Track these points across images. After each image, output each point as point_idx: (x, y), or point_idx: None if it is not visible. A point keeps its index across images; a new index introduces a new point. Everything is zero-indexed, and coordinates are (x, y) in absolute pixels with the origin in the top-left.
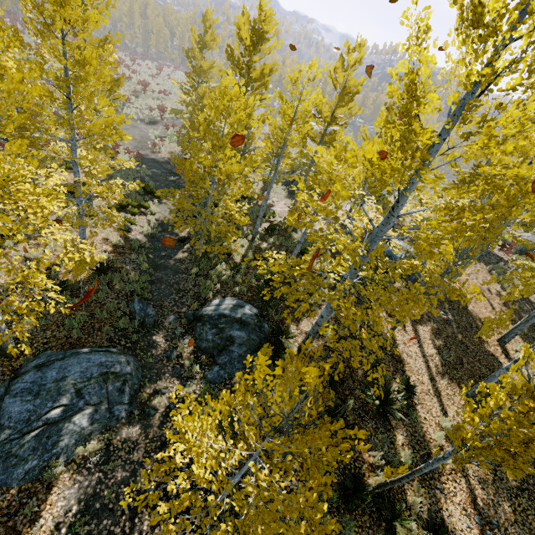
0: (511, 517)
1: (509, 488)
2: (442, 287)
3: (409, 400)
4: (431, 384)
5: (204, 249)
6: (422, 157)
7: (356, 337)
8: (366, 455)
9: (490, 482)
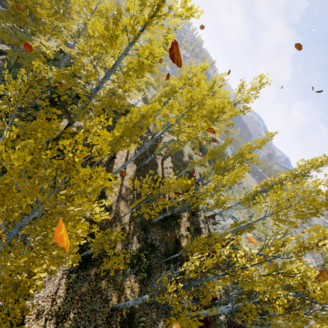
0: (131, 198)
1: (136, 193)
2: (124, 103)
3: (112, 162)
4: (125, 161)
5: (15, 59)
6: (111, 34)
7: (99, 136)
8: (82, 170)
9: (130, 190)
